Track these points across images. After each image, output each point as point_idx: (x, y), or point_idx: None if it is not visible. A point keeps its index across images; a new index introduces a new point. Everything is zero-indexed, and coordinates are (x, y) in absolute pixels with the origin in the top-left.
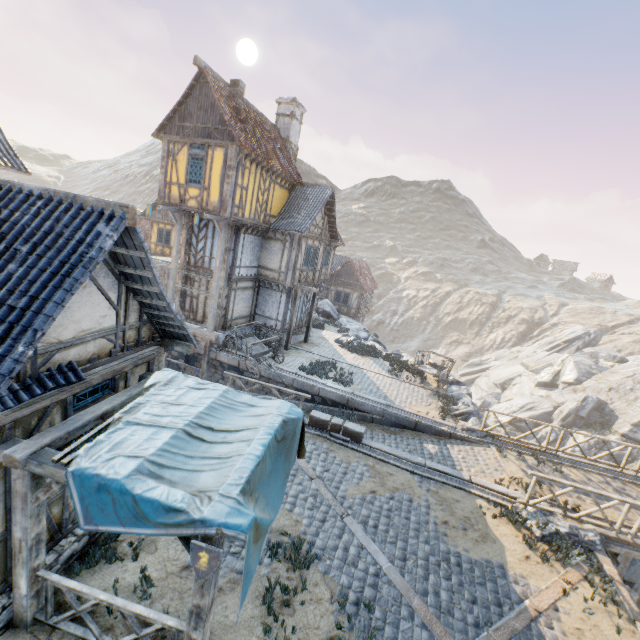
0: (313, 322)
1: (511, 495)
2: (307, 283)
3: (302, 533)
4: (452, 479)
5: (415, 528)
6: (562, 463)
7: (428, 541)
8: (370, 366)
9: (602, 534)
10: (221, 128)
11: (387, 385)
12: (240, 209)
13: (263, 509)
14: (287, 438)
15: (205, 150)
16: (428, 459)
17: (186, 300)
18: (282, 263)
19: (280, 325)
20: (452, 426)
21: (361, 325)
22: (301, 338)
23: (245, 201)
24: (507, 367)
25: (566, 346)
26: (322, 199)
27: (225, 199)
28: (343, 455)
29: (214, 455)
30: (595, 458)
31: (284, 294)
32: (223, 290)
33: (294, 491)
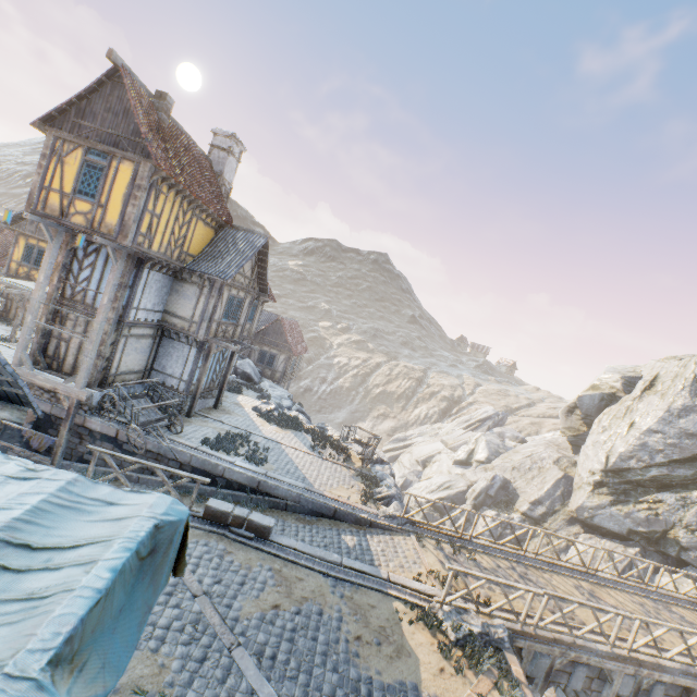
0: (229, 384)
1: (428, 593)
2: (225, 338)
3: (168, 685)
4: (369, 579)
5: (323, 651)
6: (476, 549)
7: (337, 667)
8: (290, 440)
9: (510, 628)
10: (134, 139)
11: (307, 464)
12: (147, 239)
13: (93, 679)
14: (158, 551)
15: (108, 160)
16: (345, 554)
17: (50, 343)
18: (196, 311)
19: (184, 386)
20: (374, 513)
21: (286, 392)
22: (211, 403)
23: (155, 231)
24: (429, 444)
25: (480, 425)
26: (254, 247)
27: (127, 223)
28: (243, 558)
29: (19, 595)
30: (503, 542)
31: (194, 348)
32: (109, 335)
33: (166, 618)
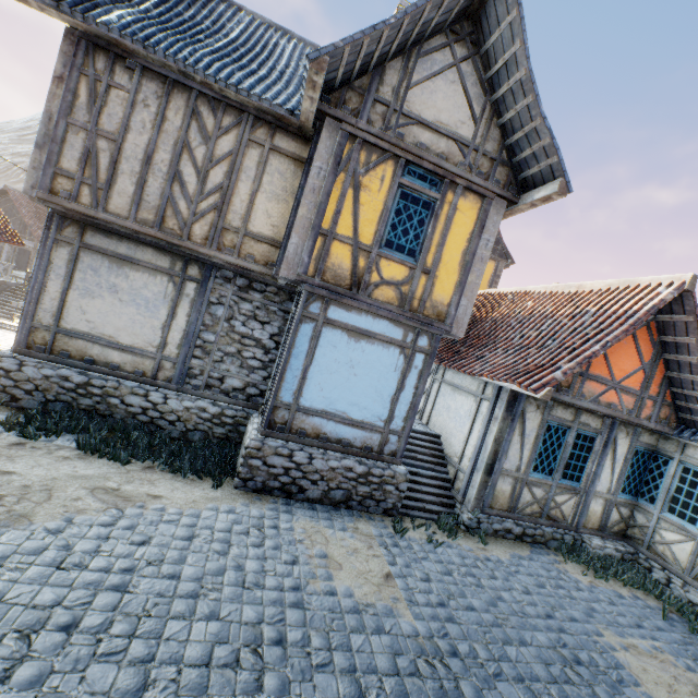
0: None
1: None
2: None
3: None
4: None
5: None
6: None
7: None
8: None
9: None
10: (494, 246)
11: None
12: None
13: None
14: None
15: None
16: None
17: None
18: None
19: None
20: None
21: None
22: None
23: None
24: None
25: None
26: None
27: None
28: None
29: None
30: None
31: None
32: None
33: None
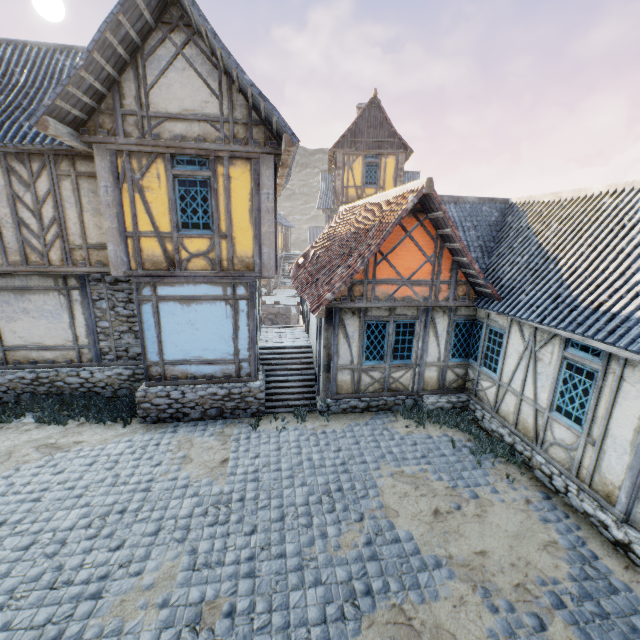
0: None
1: None
2: None
3: None
4: None
5: None
6: None
7: None
8: None
9: None
10: (390, 141)
11: None
12: None
13: None
14: None
15: (378, 158)
16: None
17: None
18: None
19: None
20: None
21: None
22: None
23: None
24: None
25: None
26: None
27: None
28: None
29: None
30: None
31: None
32: None
33: None
